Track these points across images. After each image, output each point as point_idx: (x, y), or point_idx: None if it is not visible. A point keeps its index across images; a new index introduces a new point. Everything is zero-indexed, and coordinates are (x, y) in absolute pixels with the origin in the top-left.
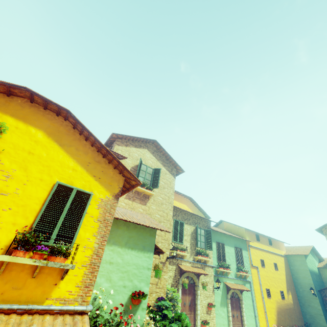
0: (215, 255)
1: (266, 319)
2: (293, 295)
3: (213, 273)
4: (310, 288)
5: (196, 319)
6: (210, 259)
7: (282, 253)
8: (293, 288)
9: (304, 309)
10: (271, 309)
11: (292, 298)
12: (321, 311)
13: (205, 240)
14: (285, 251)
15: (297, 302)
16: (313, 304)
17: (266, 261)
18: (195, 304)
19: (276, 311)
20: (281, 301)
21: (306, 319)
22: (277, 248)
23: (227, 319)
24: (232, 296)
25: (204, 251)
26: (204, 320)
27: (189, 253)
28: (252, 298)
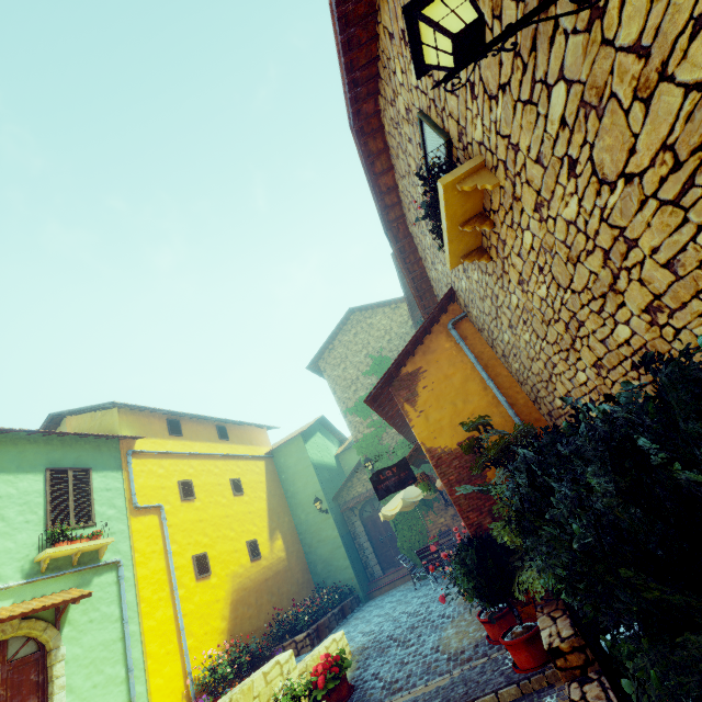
0: None
1: (184, 649)
2: (286, 538)
3: None
4: (314, 500)
5: None
6: None
7: (260, 451)
8: (289, 522)
9: (312, 556)
10: (210, 609)
11: (285, 546)
12: (338, 540)
13: None
14: (270, 445)
15: (299, 549)
16: (325, 534)
17: (203, 483)
18: None
19: (230, 604)
20: (249, 568)
21: (317, 576)
22: (247, 442)
23: None
24: None
25: None
26: None
27: None
28: (123, 614)
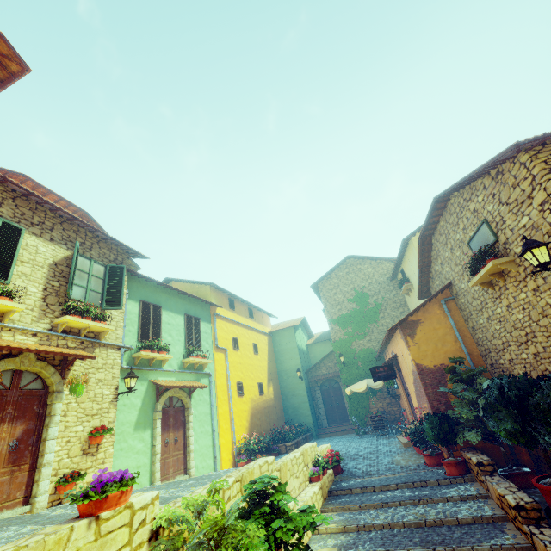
0: (135, 327)
1: (232, 430)
2: (275, 387)
3: (120, 362)
4: (297, 370)
5: (38, 478)
6: (110, 327)
7: (266, 330)
8: (276, 378)
9: (287, 402)
10: (242, 413)
11: (274, 392)
12: (306, 398)
13: (103, 288)
14: (271, 327)
15: (279, 396)
16: (298, 392)
17: (242, 341)
18: (40, 441)
19: (250, 415)
20: (258, 398)
21: (288, 415)
22: (261, 322)
23: (150, 452)
24: (168, 406)
25: (98, 311)
26: (69, 474)
27: (34, 311)
28: (211, 402)
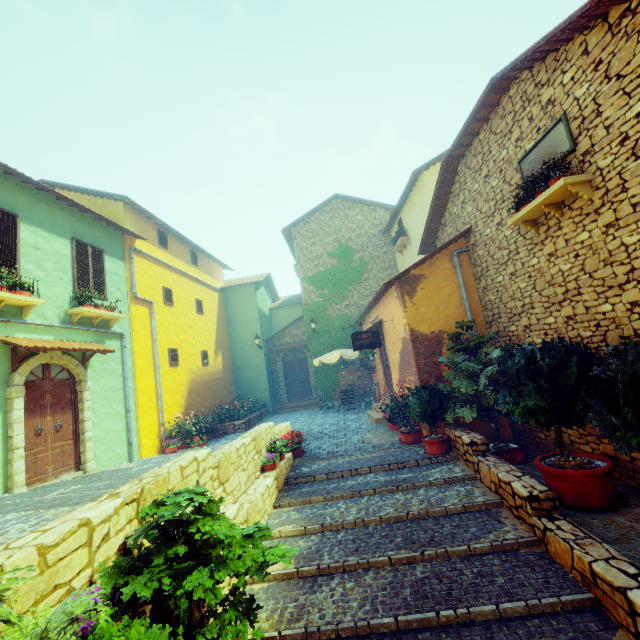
0: None
1: (160, 409)
2: (225, 357)
3: None
4: (255, 337)
5: None
6: None
7: (217, 285)
8: (227, 346)
9: (240, 375)
10: (176, 388)
11: (223, 362)
12: (264, 370)
13: None
14: (223, 282)
15: (231, 368)
16: (255, 363)
17: (179, 295)
18: None
19: (188, 390)
20: (201, 370)
21: (240, 390)
22: (209, 273)
23: (3, 447)
24: (41, 378)
25: None
26: None
27: None
28: (125, 373)
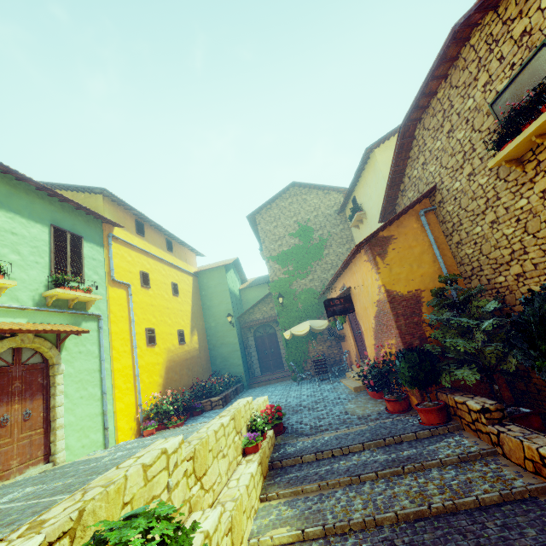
0: None
1: (137, 389)
2: (200, 336)
3: None
4: (227, 315)
5: None
6: None
7: (191, 269)
8: (202, 325)
9: (214, 352)
10: (153, 367)
11: (199, 340)
12: (237, 346)
13: None
14: (196, 267)
15: (206, 345)
16: (228, 340)
17: (155, 278)
18: None
19: (165, 368)
20: (177, 348)
21: (215, 366)
22: (183, 259)
23: None
24: (10, 363)
25: None
26: None
27: None
28: (101, 354)
